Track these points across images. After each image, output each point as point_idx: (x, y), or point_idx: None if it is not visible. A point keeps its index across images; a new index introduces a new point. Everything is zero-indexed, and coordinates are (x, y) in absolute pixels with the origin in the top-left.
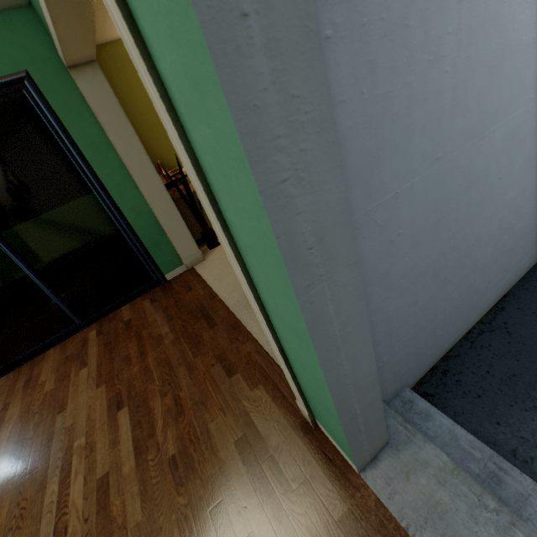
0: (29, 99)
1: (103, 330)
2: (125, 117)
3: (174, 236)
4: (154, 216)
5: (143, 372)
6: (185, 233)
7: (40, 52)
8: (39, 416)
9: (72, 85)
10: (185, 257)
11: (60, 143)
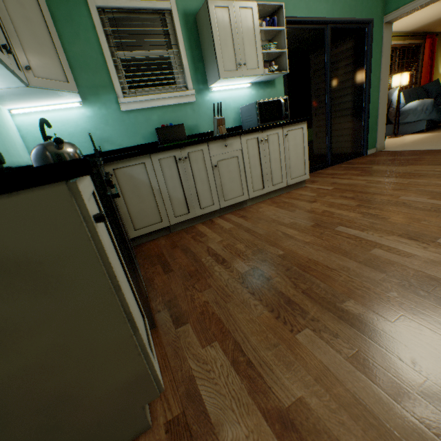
0: (366, 32)
1: (352, 164)
2: (389, 53)
3: (379, 127)
4: (377, 112)
5: (434, 161)
6: (383, 128)
7: (379, 13)
8: (376, 174)
9: (381, 31)
10: (378, 143)
11: (365, 57)
